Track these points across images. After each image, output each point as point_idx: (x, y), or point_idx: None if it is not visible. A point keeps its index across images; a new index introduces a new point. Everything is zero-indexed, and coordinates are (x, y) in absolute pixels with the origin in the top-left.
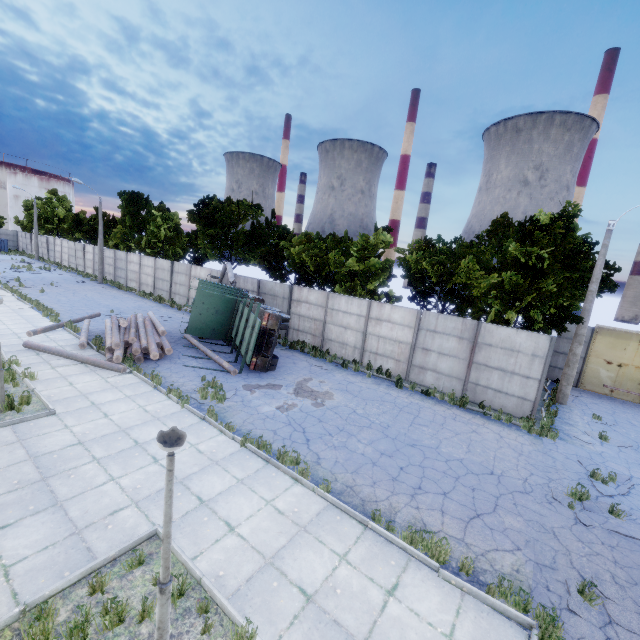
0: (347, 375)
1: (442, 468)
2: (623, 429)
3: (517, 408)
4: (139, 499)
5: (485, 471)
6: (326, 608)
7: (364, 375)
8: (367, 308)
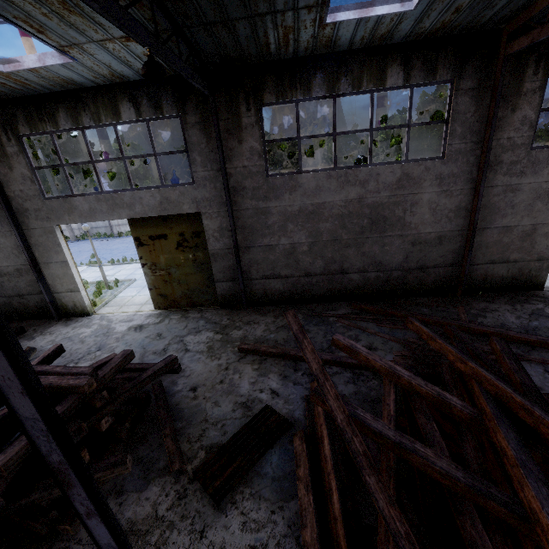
0: None
1: None
2: None
3: None
4: None
5: None
6: None
7: None
8: None
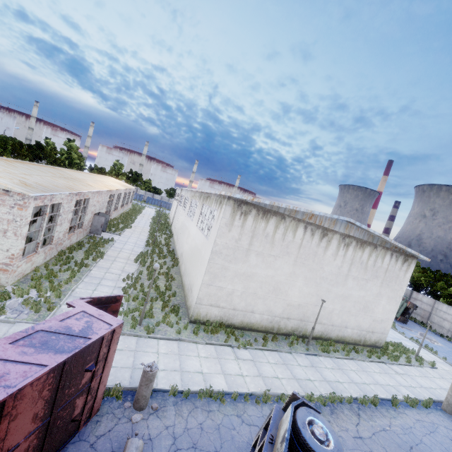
0: (443, 340)
1: None
2: None
3: None
4: (389, 337)
5: None
6: (449, 372)
7: None
8: None
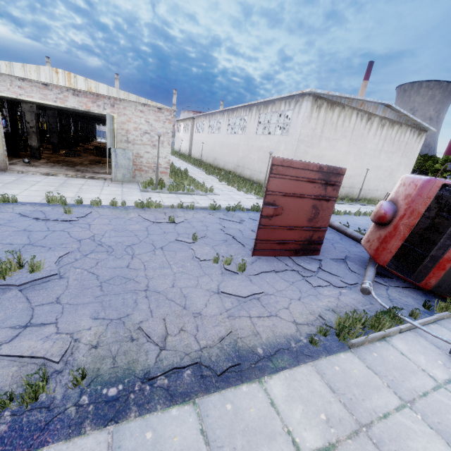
0: None
1: None
2: None
3: None
4: None
5: None
6: None
7: None
8: None
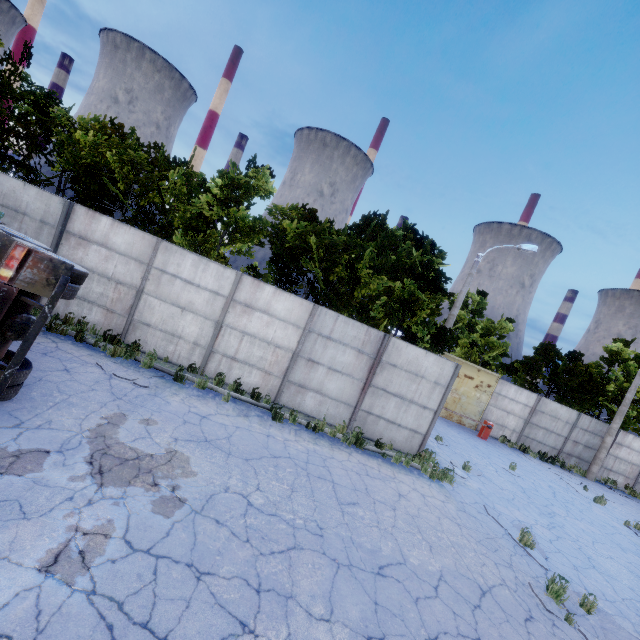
0: (190, 399)
1: (450, 621)
2: (457, 449)
3: (407, 442)
4: None
5: (476, 590)
6: None
7: (216, 396)
8: (233, 284)
